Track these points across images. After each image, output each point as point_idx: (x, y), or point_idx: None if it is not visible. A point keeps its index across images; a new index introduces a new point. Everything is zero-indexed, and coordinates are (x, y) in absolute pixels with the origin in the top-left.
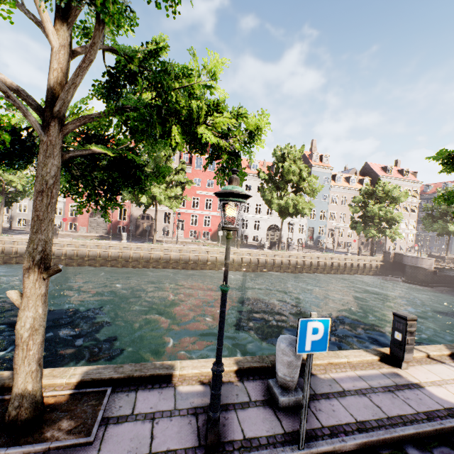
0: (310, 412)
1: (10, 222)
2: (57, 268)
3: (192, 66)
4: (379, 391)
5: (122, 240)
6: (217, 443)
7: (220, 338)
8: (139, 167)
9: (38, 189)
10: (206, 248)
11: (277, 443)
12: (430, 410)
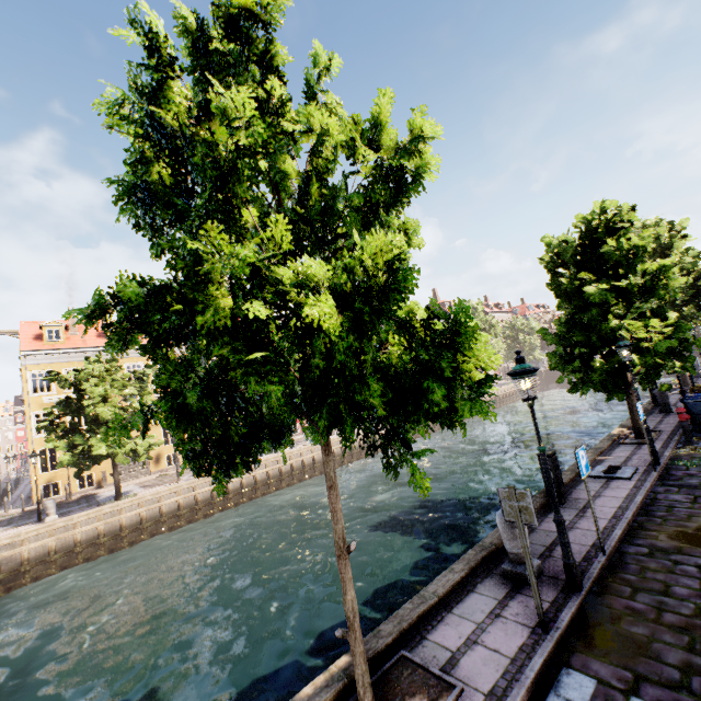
0: None
1: None
2: None
3: None
4: None
5: None
6: None
7: None
8: None
9: None
10: None
11: None
12: None
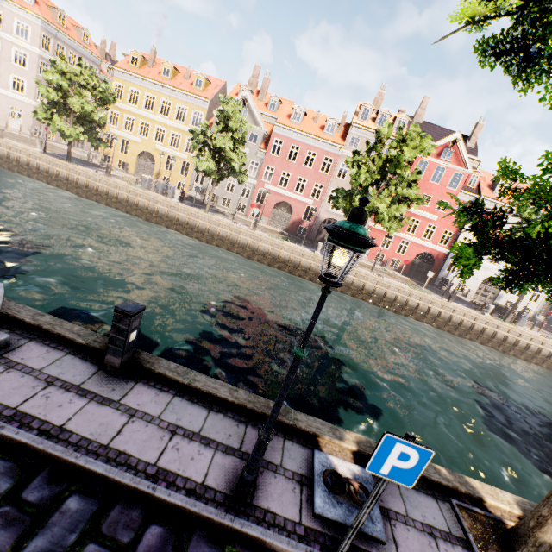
0: None
1: (205, 195)
2: None
3: None
4: None
5: (316, 251)
6: None
7: None
8: None
9: None
10: (409, 289)
11: None
12: None
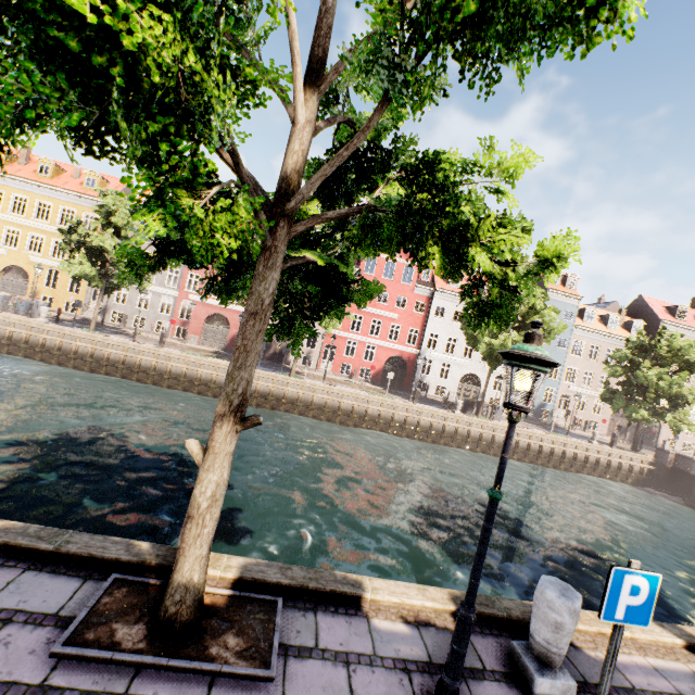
0: None
1: (104, 315)
2: (257, 421)
3: (477, 159)
4: None
5: None
6: None
7: (479, 569)
8: (345, 281)
9: (252, 309)
10: (366, 395)
11: None
12: None
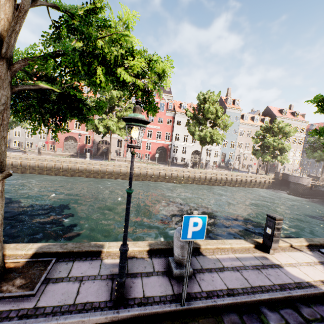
0: (195, 281)
1: (9, 143)
2: (8, 172)
3: (111, 18)
4: (249, 269)
5: (86, 158)
6: (122, 299)
7: (126, 227)
8: (81, 101)
9: None
10: (146, 165)
11: (166, 301)
12: (284, 283)
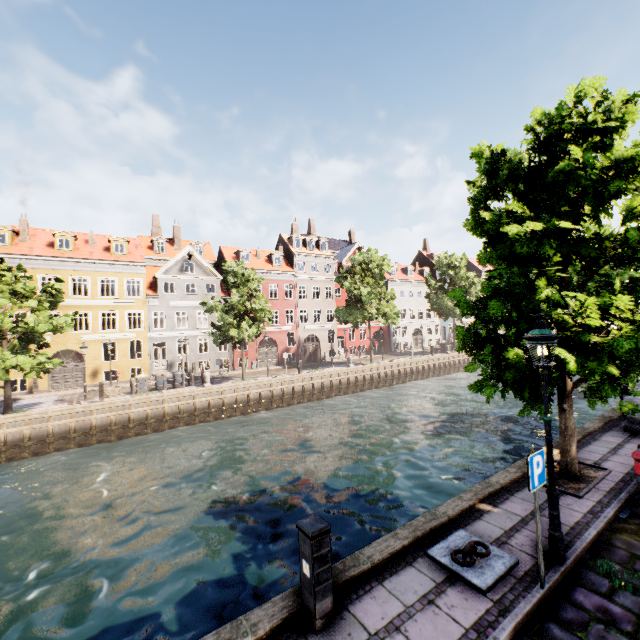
0: None
1: (187, 368)
2: None
3: None
4: None
5: (350, 364)
6: None
7: None
8: None
9: None
10: (415, 359)
11: None
12: None
